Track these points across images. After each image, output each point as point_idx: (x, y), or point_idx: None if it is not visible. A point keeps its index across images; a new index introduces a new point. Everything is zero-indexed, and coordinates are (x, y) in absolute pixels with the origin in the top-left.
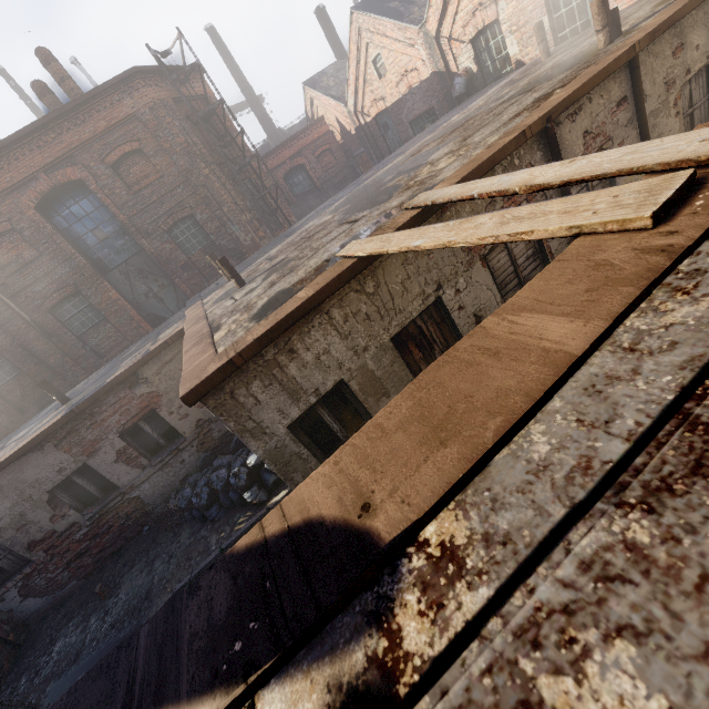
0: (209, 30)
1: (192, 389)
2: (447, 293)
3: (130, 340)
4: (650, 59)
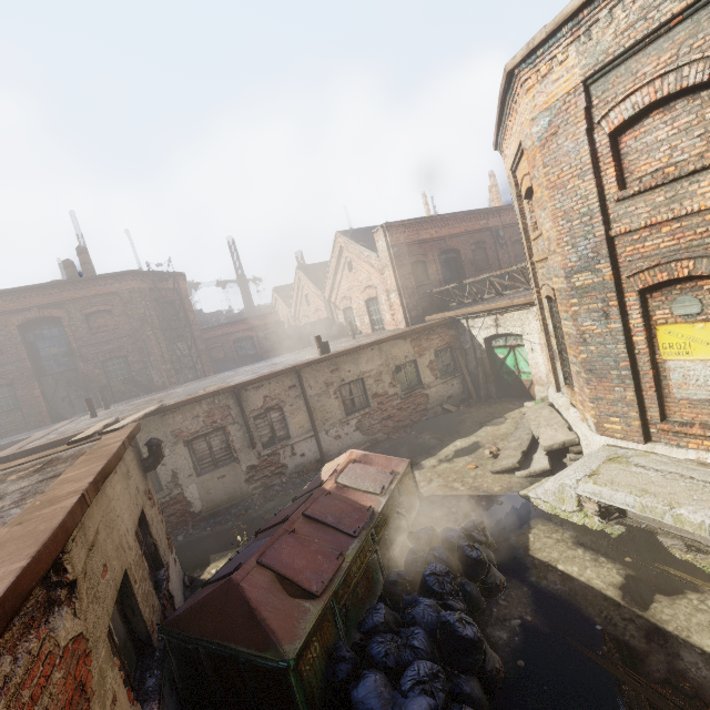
0: (229, 239)
1: None
2: None
3: (29, 428)
4: (314, 372)
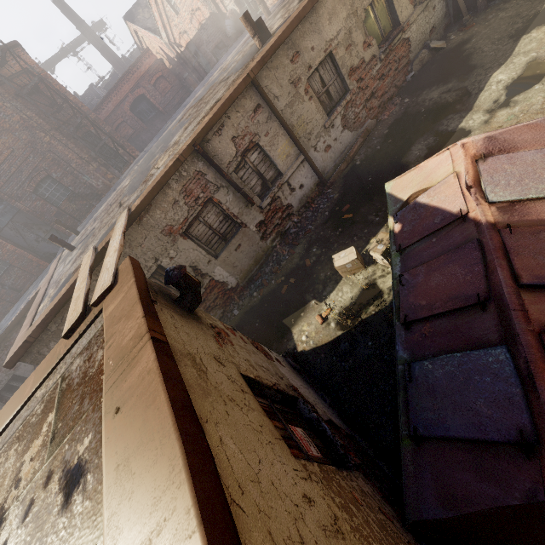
0: None
1: (8, 360)
2: (164, 261)
3: (36, 276)
4: (272, 72)
